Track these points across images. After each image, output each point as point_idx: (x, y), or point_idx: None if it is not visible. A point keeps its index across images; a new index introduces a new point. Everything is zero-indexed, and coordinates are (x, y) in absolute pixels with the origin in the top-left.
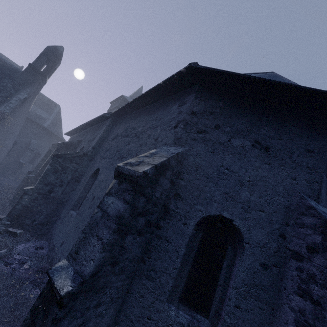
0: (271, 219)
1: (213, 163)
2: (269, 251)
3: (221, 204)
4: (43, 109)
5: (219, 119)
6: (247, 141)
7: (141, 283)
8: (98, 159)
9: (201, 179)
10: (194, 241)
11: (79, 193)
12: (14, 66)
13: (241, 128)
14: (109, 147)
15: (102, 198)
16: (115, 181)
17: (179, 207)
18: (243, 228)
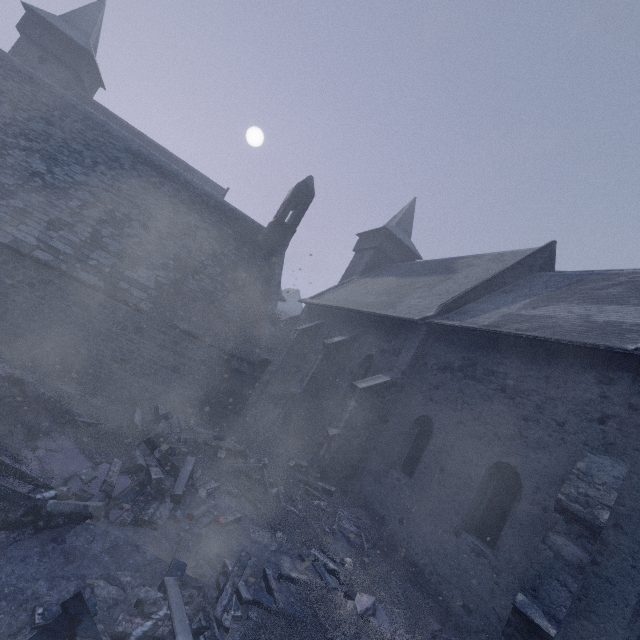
0: None
1: None
2: None
3: None
4: None
5: None
6: None
7: (579, 623)
8: (417, 396)
9: None
10: None
11: (398, 446)
12: (256, 222)
13: None
14: (439, 384)
15: (546, 533)
16: (557, 516)
17: (622, 542)
18: None
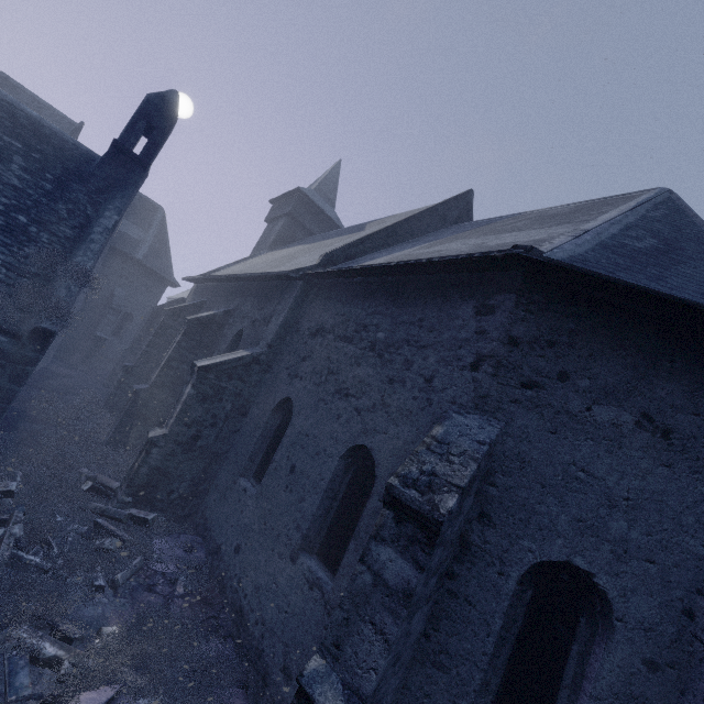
0: (667, 580)
1: (555, 456)
2: (661, 638)
3: (571, 540)
4: (132, 219)
5: (568, 360)
6: (626, 414)
7: (425, 673)
8: (283, 374)
9: (530, 486)
10: (518, 605)
11: (252, 445)
12: (82, 146)
13: (614, 383)
14: (307, 354)
15: (367, 544)
16: (386, 513)
17: (489, 540)
18: (614, 591)
